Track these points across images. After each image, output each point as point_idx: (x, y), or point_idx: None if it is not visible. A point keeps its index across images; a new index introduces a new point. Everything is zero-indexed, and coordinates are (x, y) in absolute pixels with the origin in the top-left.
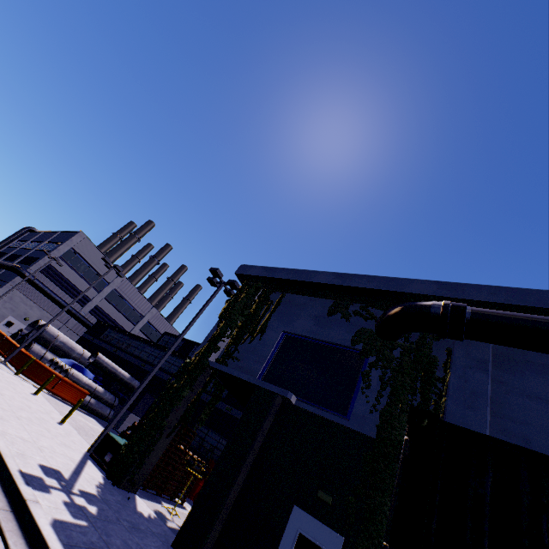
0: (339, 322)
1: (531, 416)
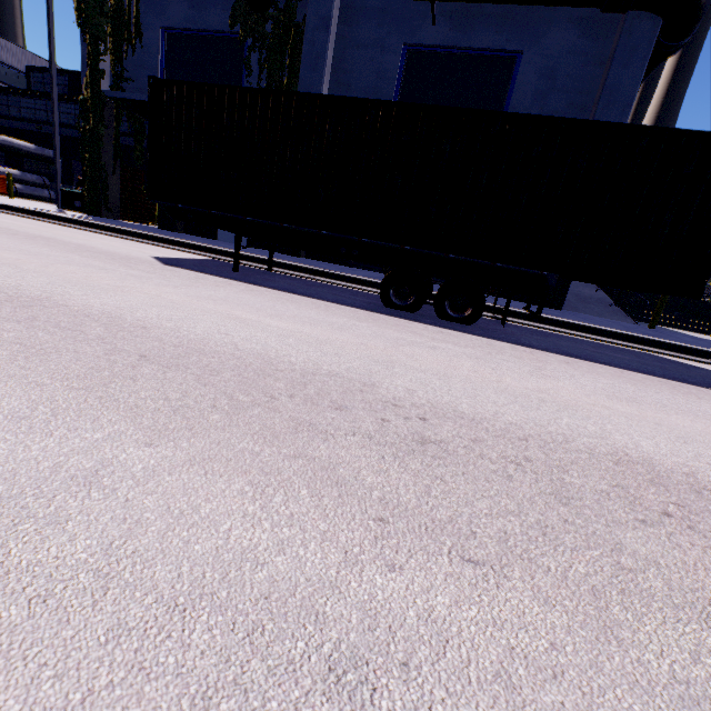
0: None
1: (356, 65)
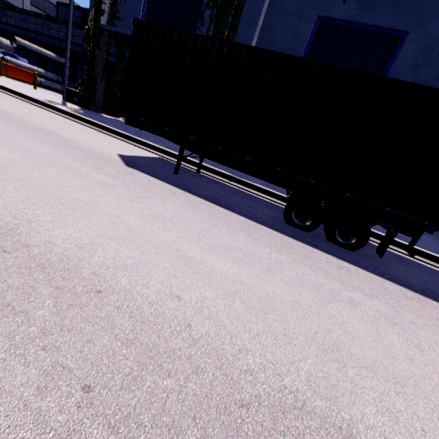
0: None
1: (279, 27)
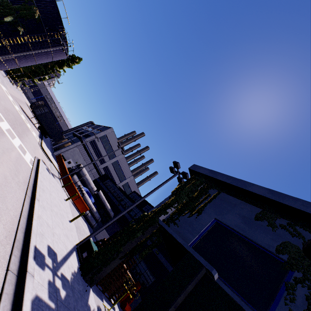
0: (264, 228)
1: None
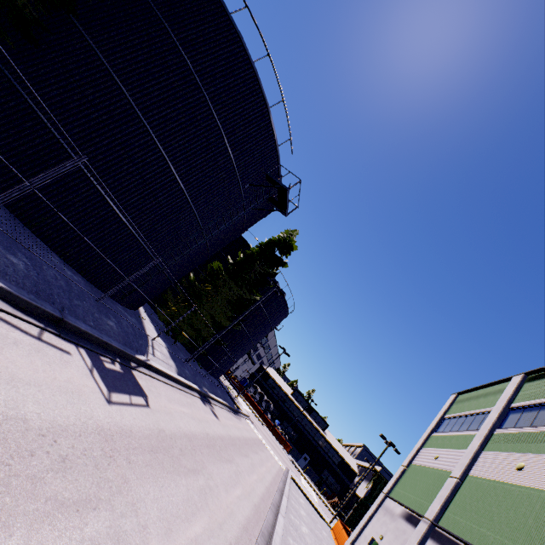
0: None
1: None
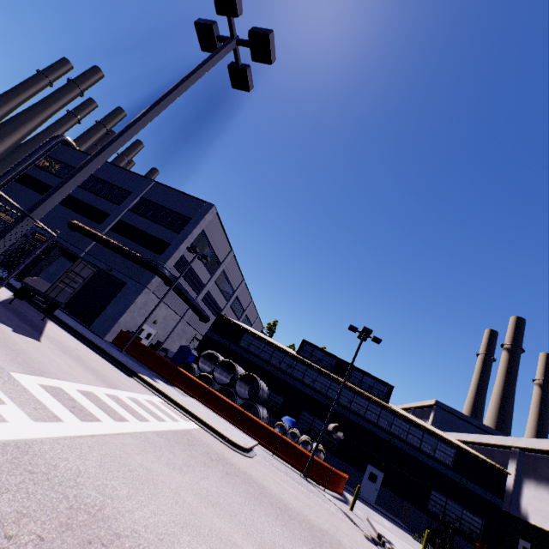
0: None
1: None
